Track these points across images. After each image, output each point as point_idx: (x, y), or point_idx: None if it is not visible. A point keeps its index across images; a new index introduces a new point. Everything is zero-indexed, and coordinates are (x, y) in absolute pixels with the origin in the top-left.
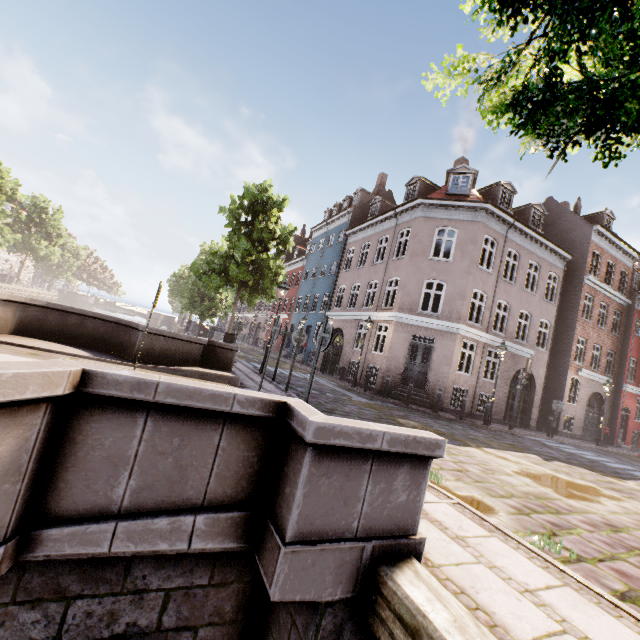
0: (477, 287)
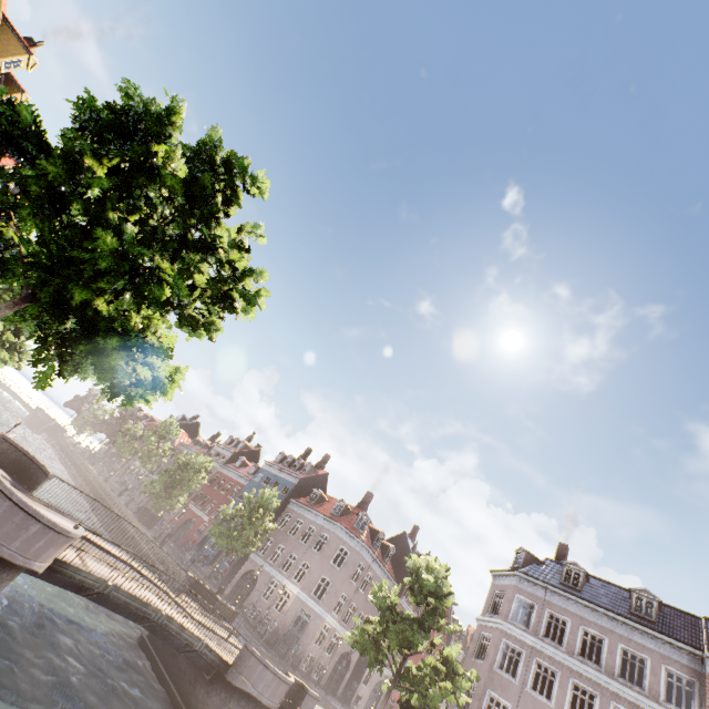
0: (345, 592)
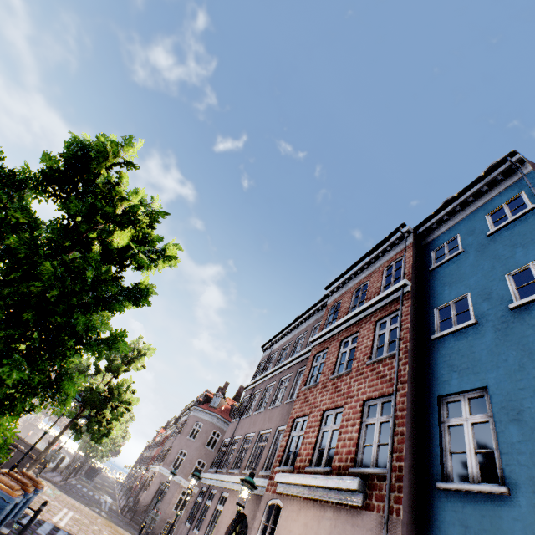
0: (201, 457)
